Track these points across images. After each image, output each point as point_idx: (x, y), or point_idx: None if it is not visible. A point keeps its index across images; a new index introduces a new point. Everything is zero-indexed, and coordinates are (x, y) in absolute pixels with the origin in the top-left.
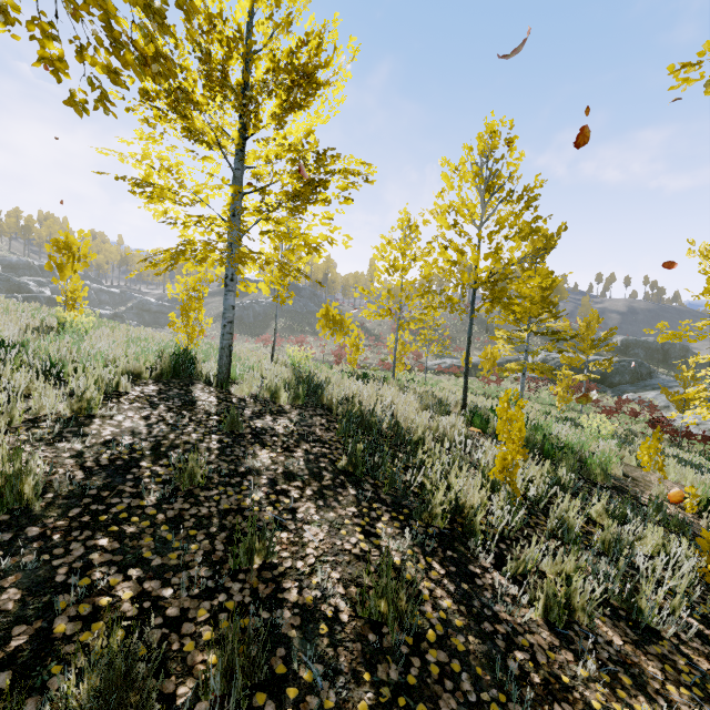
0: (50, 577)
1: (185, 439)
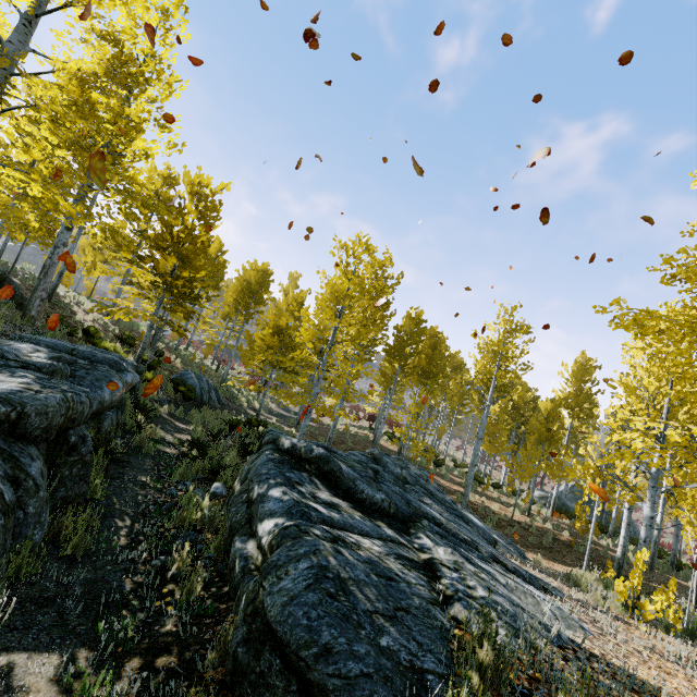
0: None
1: None
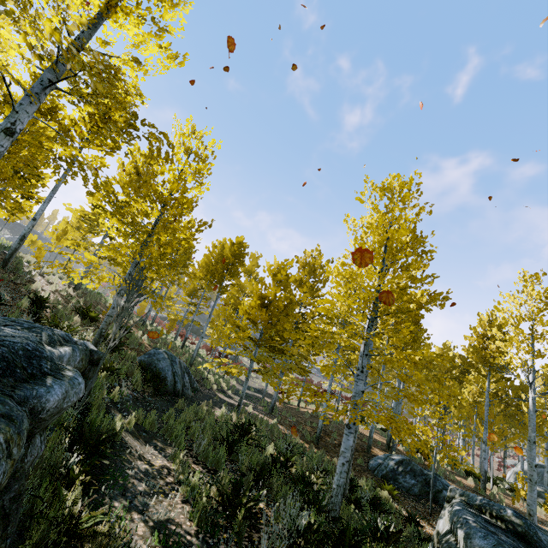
0: None
1: None
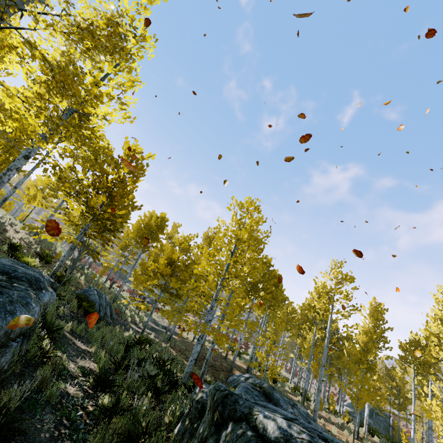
0: None
1: None
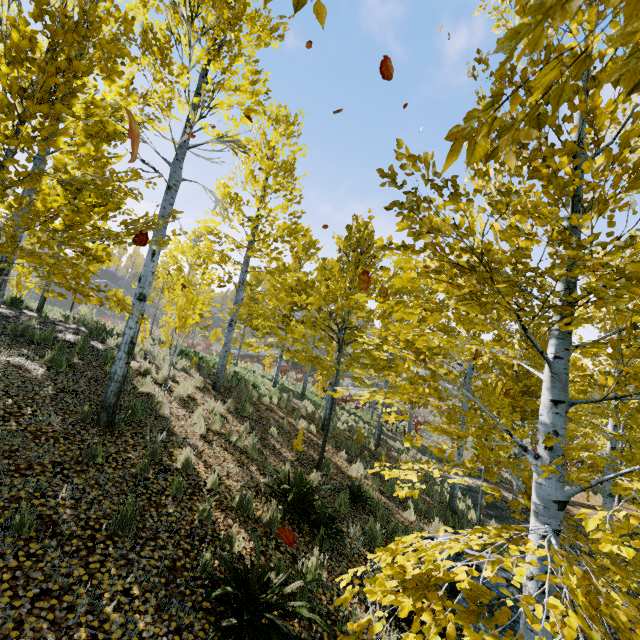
0: (2, 323)
1: (26, 318)
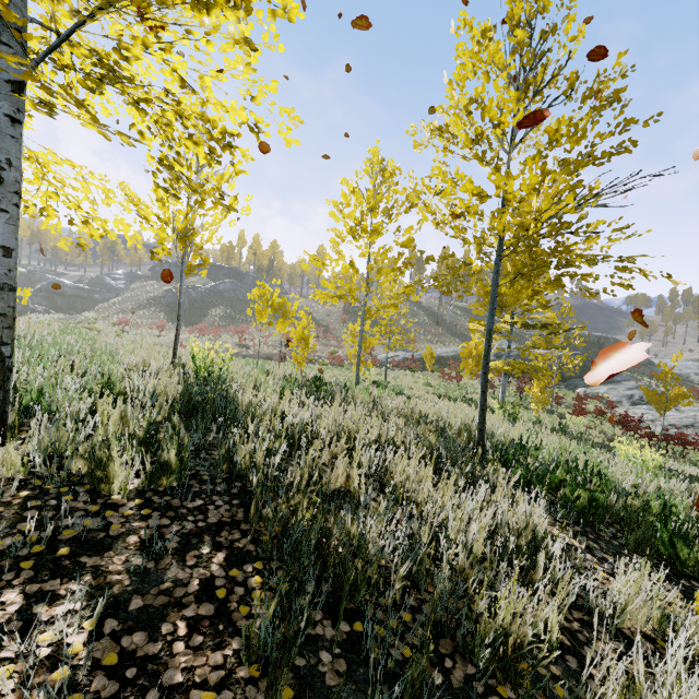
0: None
1: None
